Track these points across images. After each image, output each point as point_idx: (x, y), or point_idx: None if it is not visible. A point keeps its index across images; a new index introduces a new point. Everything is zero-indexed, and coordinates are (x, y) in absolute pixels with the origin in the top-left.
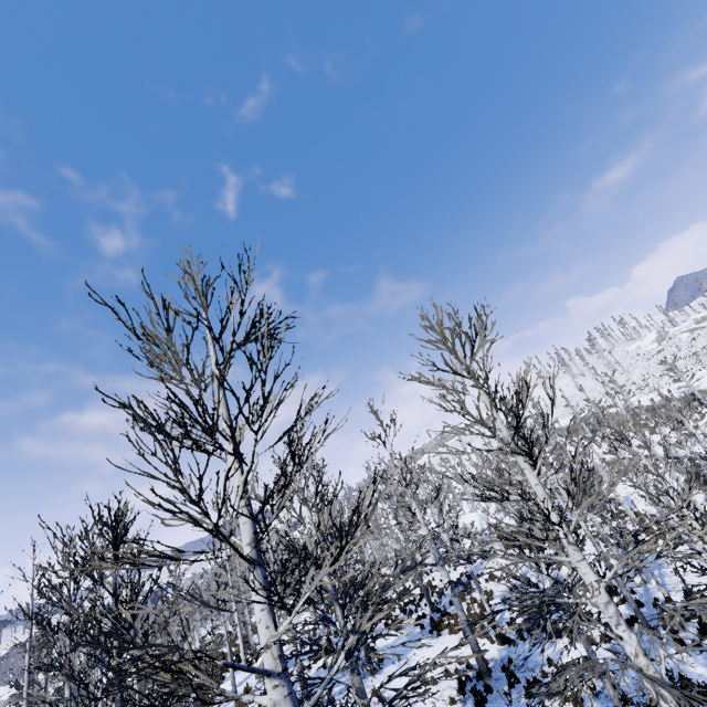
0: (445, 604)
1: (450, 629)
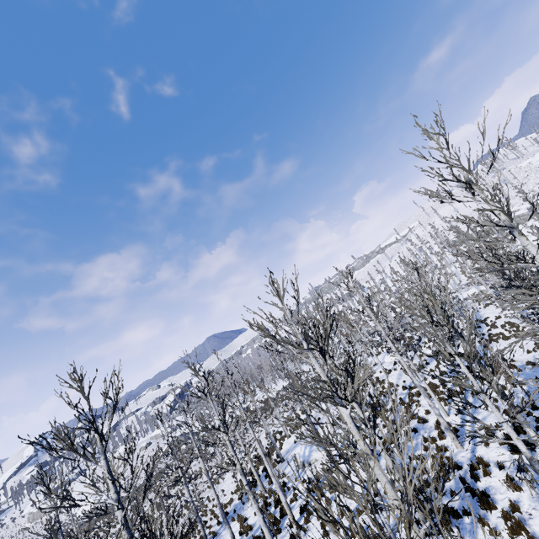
0: (484, 332)
1: (504, 338)
